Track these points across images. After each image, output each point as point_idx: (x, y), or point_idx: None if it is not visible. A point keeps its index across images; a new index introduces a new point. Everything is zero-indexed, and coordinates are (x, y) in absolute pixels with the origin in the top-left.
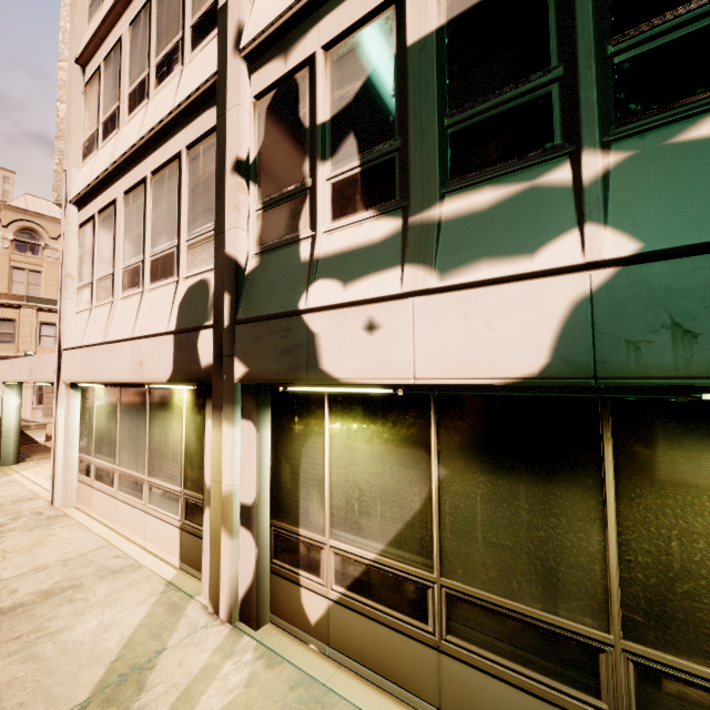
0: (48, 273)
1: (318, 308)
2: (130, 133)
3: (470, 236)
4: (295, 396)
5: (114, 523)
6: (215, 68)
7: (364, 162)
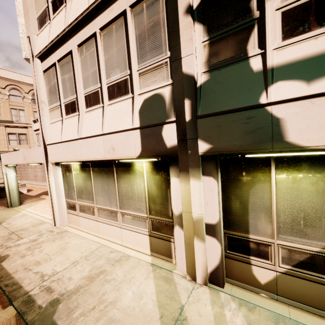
0: (3, 107)
1: (283, 101)
2: (79, 3)
3: None
4: (242, 160)
5: (98, 233)
6: None
7: None
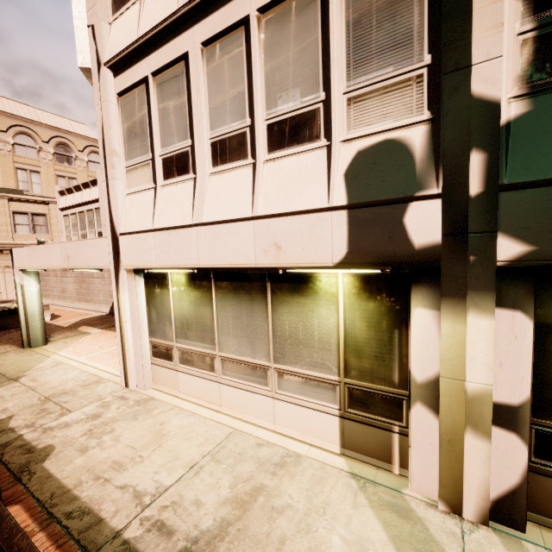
0: (3, 165)
1: None
2: None
3: None
4: None
5: (219, 405)
6: None
7: None
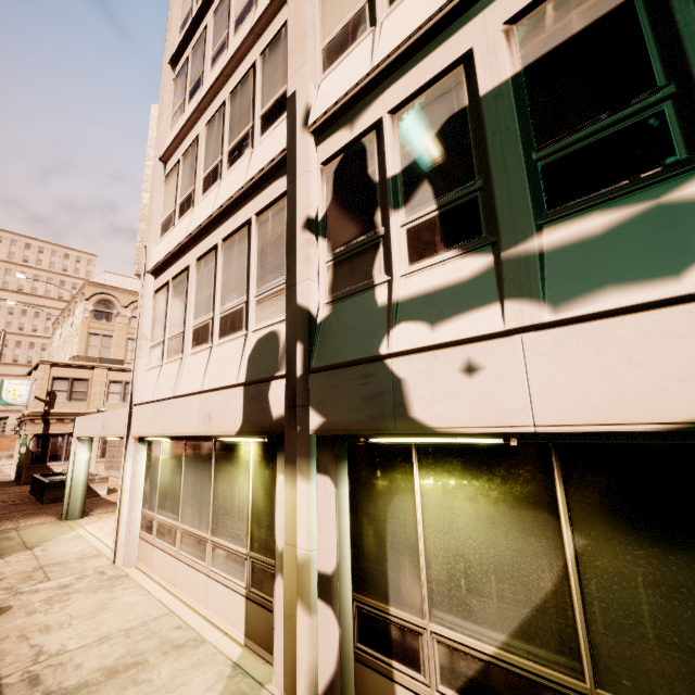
0: (118, 337)
1: (404, 352)
2: (204, 209)
3: (585, 264)
4: (376, 448)
5: (174, 586)
6: (285, 144)
7: (442, 205)
